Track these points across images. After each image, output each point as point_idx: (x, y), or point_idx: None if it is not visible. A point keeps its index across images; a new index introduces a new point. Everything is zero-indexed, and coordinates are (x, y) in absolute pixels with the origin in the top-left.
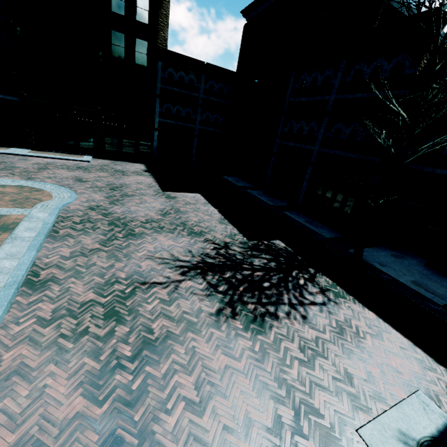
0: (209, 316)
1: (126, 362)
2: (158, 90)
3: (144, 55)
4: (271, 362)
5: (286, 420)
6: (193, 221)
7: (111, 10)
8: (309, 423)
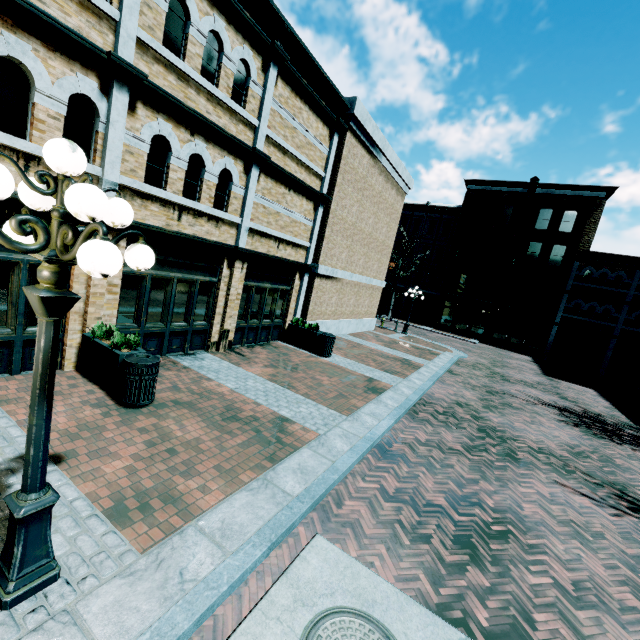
0: (554, 418)
1: (495, 402)
2: (569, 287)
3: (559, 257)
4: (591, 442)
5: (584, 448)
6: (570, 396)
7: (534, 228)
8: (601, 456)
